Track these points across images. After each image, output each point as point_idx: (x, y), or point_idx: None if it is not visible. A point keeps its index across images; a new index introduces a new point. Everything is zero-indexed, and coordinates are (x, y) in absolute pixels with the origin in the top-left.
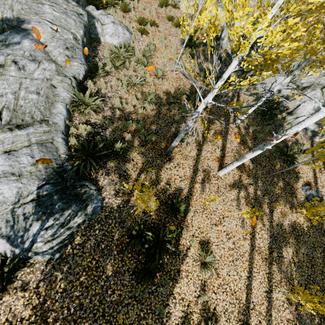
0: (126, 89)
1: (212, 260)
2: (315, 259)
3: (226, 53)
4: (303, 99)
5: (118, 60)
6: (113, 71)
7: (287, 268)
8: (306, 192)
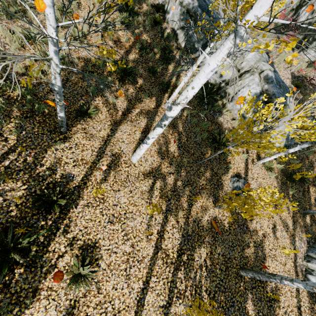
0: (21, 45)
1: (88, 272)
2: (231, 260)
3: (172, 29)
4: (242, 85)
5: (13, 5)
6: (5, 19)
7: (196, 273)
8: (233, 184)
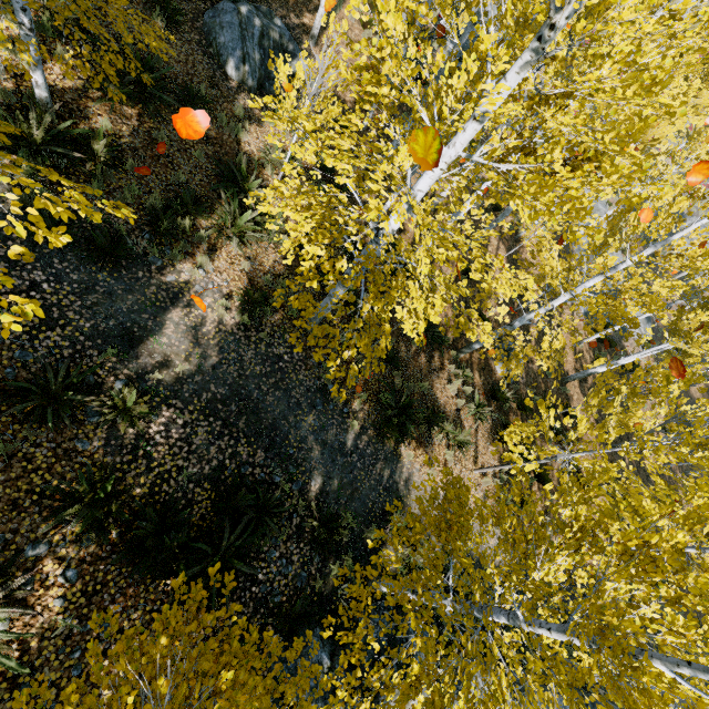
0: None
1: None
2: None
3: None
4: None
5: None
6: None
7: None
8: None
